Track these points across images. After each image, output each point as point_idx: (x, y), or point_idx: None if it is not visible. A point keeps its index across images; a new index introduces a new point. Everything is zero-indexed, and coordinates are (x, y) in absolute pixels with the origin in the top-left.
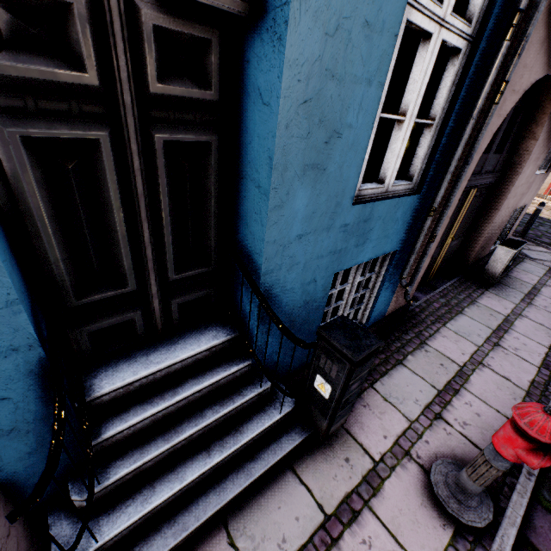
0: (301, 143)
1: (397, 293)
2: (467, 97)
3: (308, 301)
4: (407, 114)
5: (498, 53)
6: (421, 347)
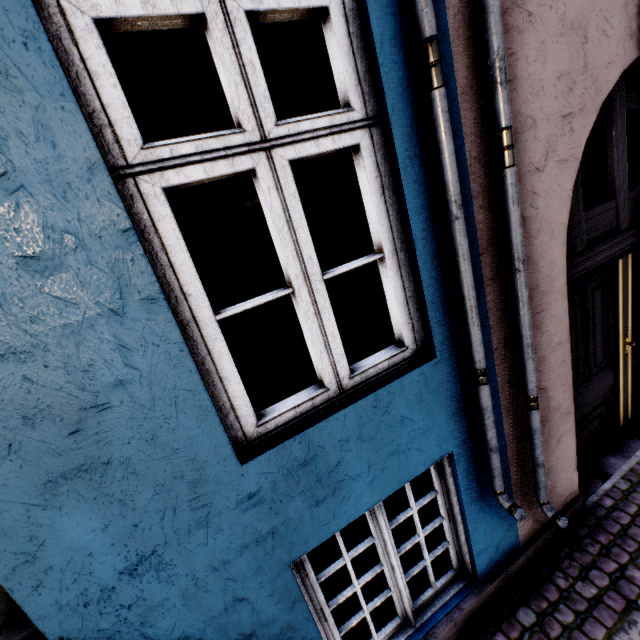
0: (4, 464)
1: (521, 501)
2: (430, 190)
3: (252, 632)
4: (293, 281)
5: (434, 112)
6: (628, 623)
